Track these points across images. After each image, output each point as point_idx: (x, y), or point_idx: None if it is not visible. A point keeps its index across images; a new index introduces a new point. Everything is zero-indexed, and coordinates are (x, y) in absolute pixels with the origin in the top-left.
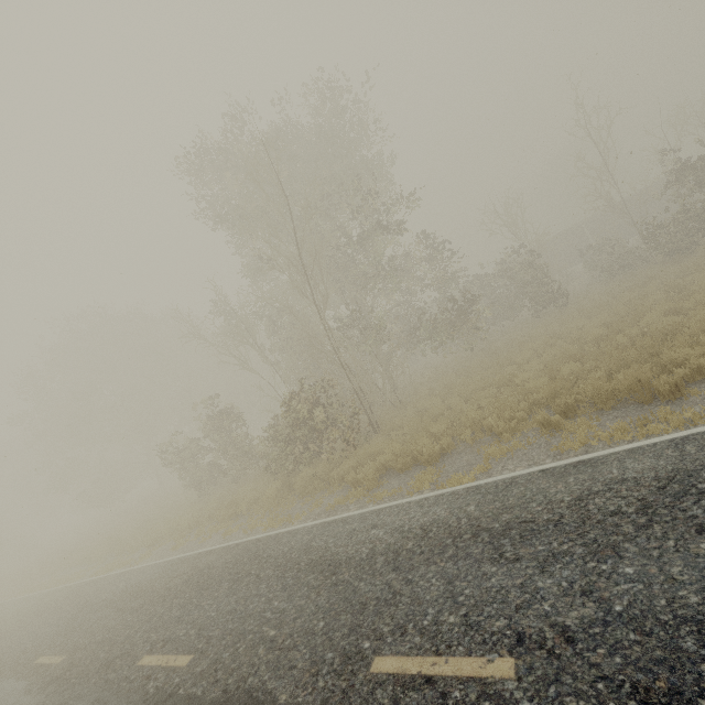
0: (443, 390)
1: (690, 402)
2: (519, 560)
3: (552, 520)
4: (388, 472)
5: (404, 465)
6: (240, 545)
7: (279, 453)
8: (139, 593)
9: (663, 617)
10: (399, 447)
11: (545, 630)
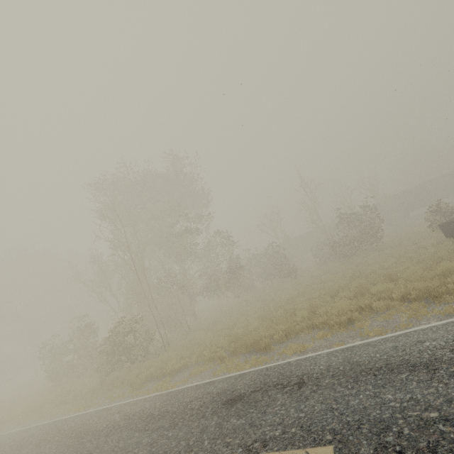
0: (211, 326)
1: (268, 354)
2: (148, 430)
3: (174, 411)
4: (153, 378)
5: (160, 375)
6: (54, 422)
7: (105, 359)
8: None
9: (160, 452)
10: (160, 363)
11: None
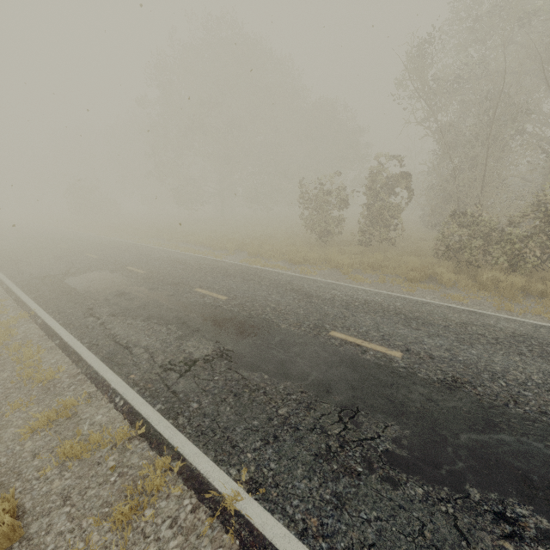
0: None
1: None
2: None
3: None
4: None
5: None
6: None
7: (480, 243)
8: (409, 317)
9: None
10: None
11: None
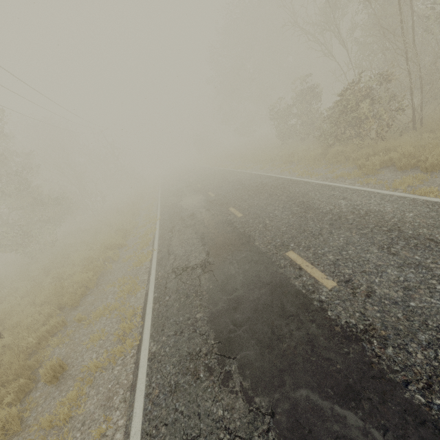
0: None
1: None
2: (394, 255)
3: None
4: (391, 166)
5: (405, 165)
6: (282, 179)
7: (328, 130)
8: (240, 183)
9: (430, 322)
10: (410, 150)
11: (363, 286)
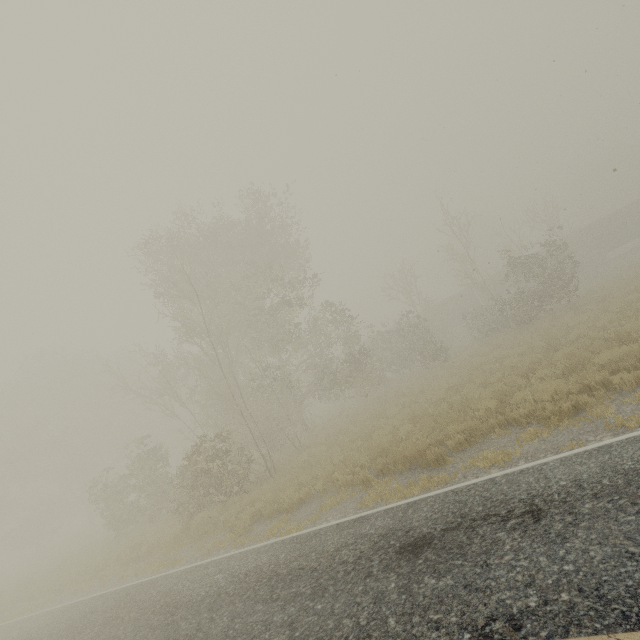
0: (333, 437)
1: (444, 469)
2: (277, 600)
3: (313, 567)
4: (261, 517)
5: (272, 512)
6: (126, 589)
7: (186, 495)
8: (26, 639)
9: (311, 638)
10: (270, 495)
11: None
